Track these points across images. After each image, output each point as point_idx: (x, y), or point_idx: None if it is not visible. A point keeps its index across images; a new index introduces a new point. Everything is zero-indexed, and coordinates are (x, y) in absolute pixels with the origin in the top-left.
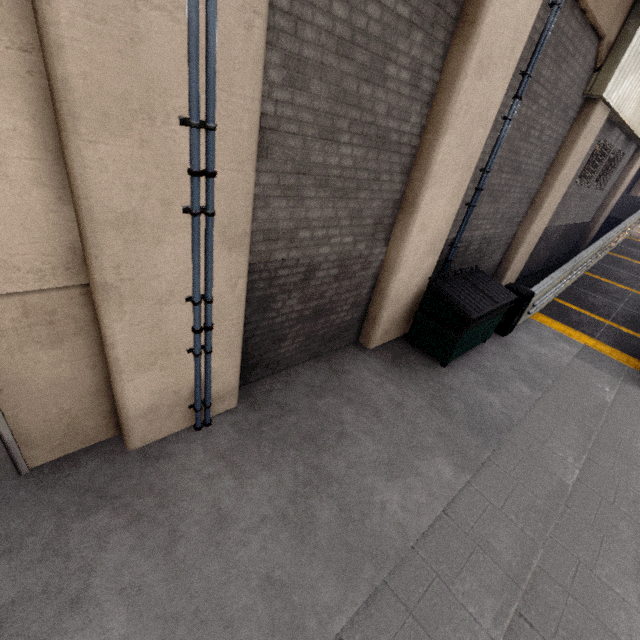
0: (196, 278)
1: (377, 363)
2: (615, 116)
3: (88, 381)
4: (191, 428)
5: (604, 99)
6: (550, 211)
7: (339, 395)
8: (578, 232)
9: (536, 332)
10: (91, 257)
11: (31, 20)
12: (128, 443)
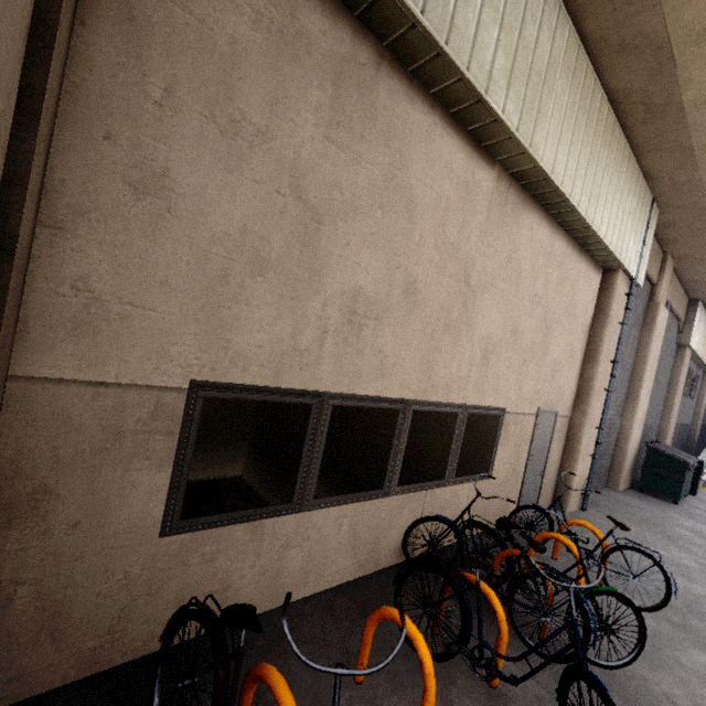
0: (604, 417)
1: (633, 498)
2: (693, 354)
3: (556, 466)
4: (579, 510)
5: (689, 346)
6: (676, 410)
7: (633, 508)
8: (685, 433)
9: None
10: (589, 404)
11: (587, 337)
12: (566, 508)
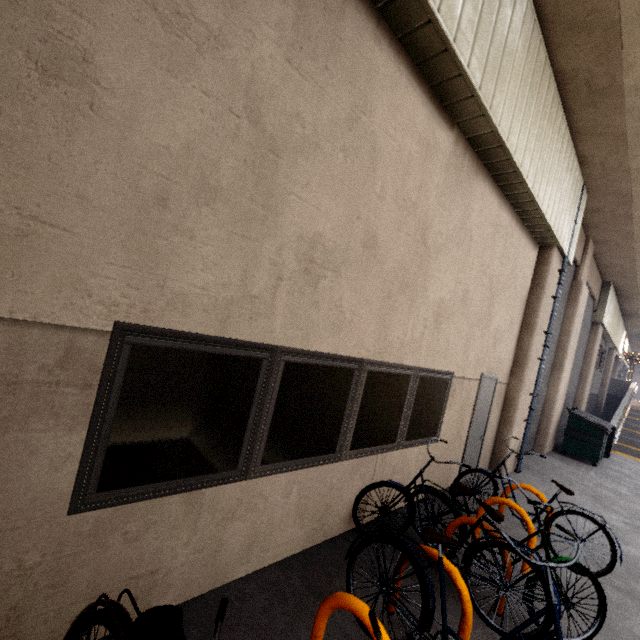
0: (537, 384)
1: (557, 460)
2: (604, 331)
3: (494, 430)
4: (513, 472)
5: (602, 324)
6: (590, 381)
7: (559, 470)
8: (594, 402)
9: (623, 459)
10: (525, 371)
11: (524, 309)
12: (503, 470)
